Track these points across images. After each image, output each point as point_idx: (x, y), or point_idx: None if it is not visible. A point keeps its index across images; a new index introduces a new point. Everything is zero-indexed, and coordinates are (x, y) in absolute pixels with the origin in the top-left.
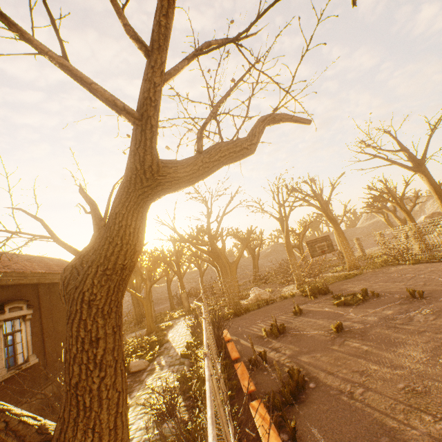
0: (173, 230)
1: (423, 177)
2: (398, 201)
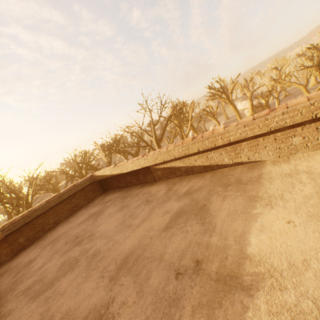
0: (139, 136)
1: (231, 104)
2: (214, 117)
